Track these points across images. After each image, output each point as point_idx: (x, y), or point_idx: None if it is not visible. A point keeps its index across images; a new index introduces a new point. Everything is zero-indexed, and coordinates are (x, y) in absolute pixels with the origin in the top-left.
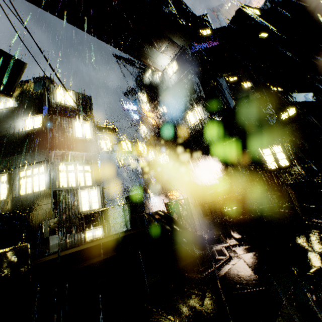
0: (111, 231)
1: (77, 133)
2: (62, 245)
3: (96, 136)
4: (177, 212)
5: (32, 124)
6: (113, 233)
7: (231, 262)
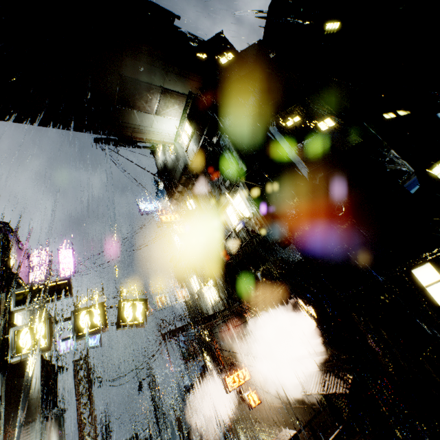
0: None
1: None
2: None
3: (0, 324)
4: None
5: None
6: None
7: None
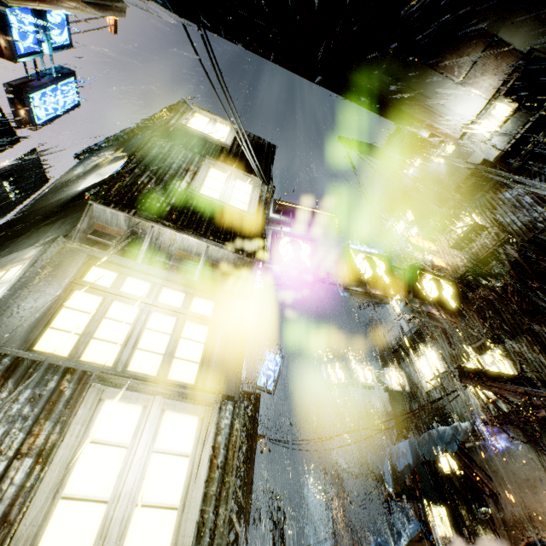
0: None
1: (205, 188)
2: None
3: (265, 212)
4: None
5: None
6: None
7: None
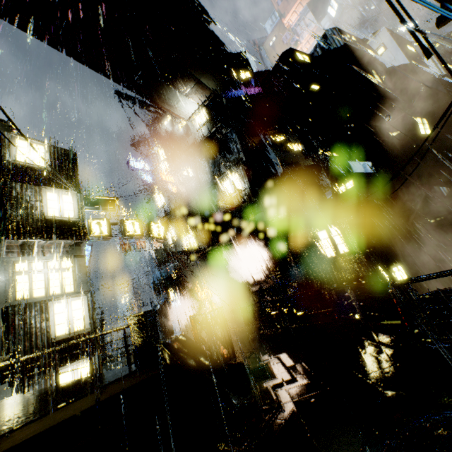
0: (104, 373)
1: (50, 209)
2: (13, 412)
3: (83, 213)
4: (208, 330)
5: None
6: (106, 380)
7: (281, 416)
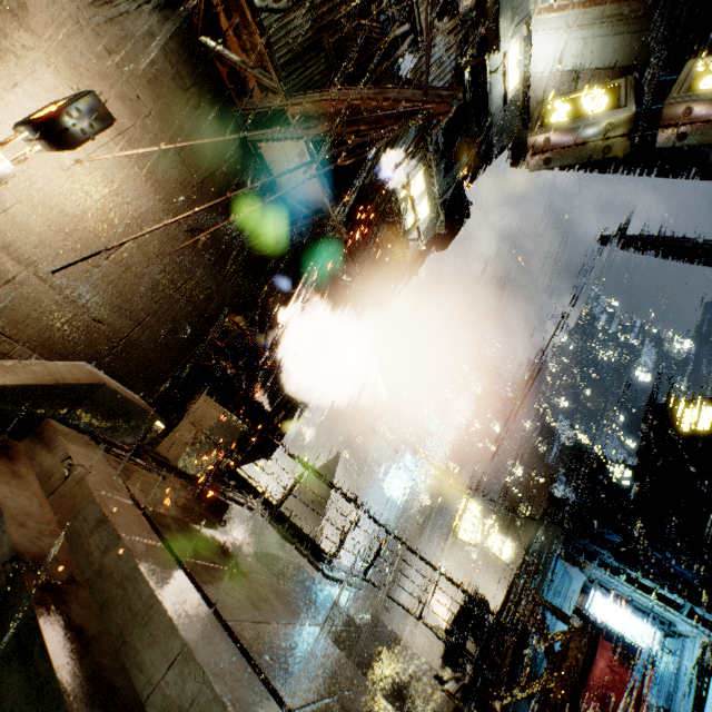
0: None
1: None
2: None
3: None
4: None
5: None
6: None
7: None
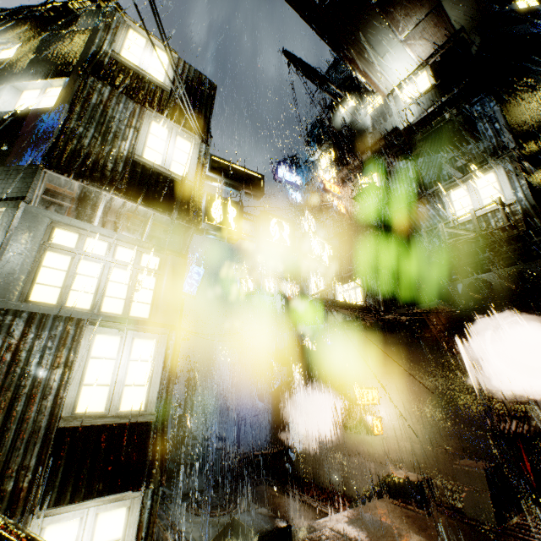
0: None
1: (148, 149)
2: None
3: (202, 177)
4: None
5: (35, 101)
6: None
7: None
